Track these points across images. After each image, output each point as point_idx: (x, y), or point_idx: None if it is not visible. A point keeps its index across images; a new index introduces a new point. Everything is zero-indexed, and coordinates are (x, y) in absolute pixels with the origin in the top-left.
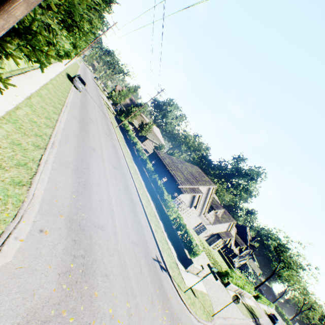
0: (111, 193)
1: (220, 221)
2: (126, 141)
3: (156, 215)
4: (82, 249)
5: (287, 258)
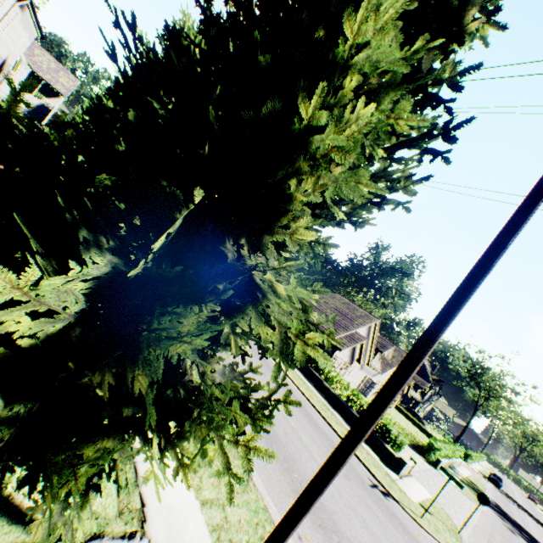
0: (280, 408)
1: (390, 363)
2: None
3: (325, 403)
4: (332, 533)
5: (489, 383)
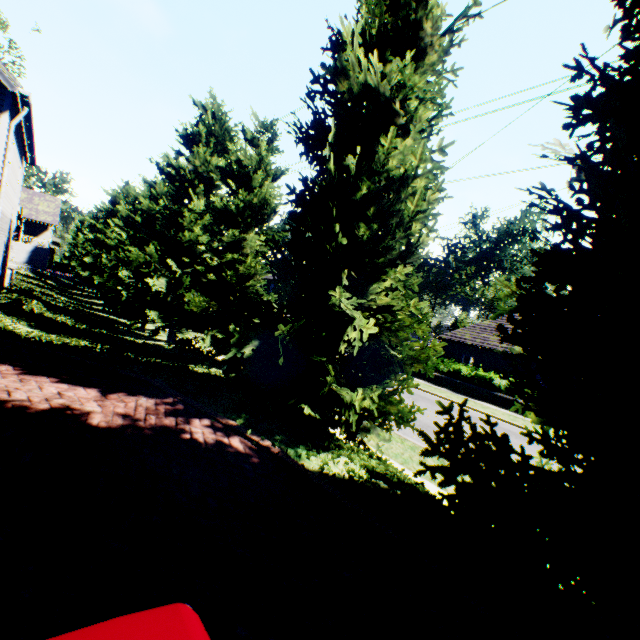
0: None
1: None
2: None
3: None
4: None
5: None
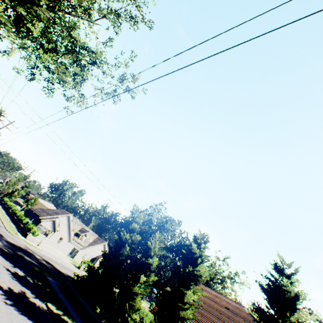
0: None
1: (94, 244)
2: (4, 208)
3: (14, 226)
4: None
5: None
